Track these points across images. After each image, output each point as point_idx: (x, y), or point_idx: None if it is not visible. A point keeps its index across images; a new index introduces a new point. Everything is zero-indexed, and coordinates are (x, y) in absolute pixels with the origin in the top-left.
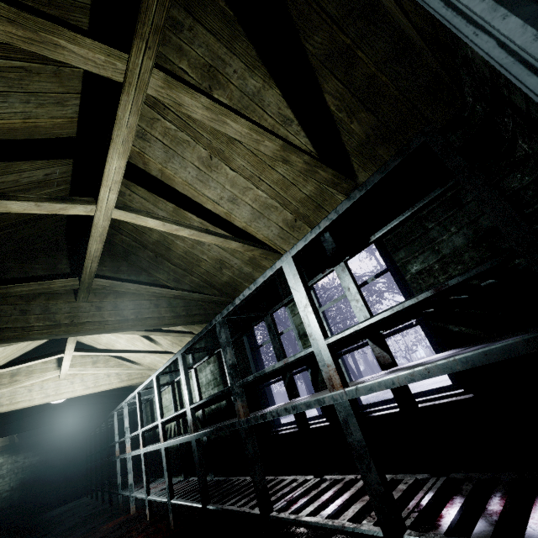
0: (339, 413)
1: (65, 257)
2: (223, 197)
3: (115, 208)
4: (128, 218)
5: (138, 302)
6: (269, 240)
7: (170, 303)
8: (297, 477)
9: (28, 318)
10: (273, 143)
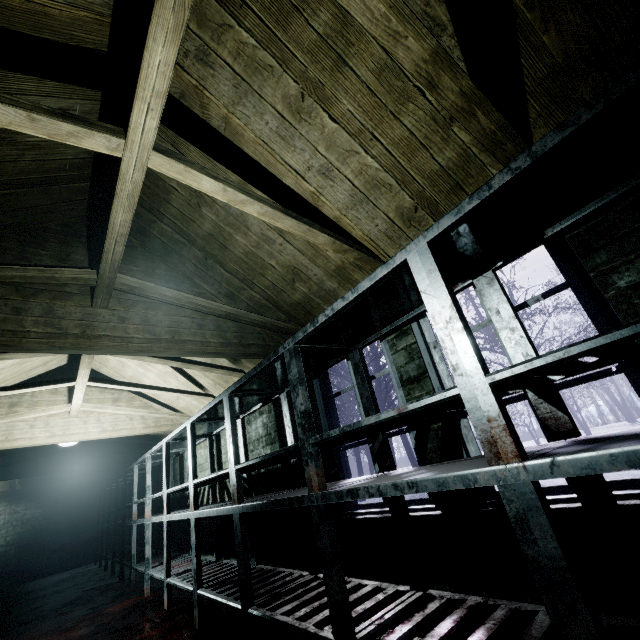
0: (507, 502)
1: (84, 246)
2: (311, 167)
3: (154, 149)
4: (172, 172)
5: (176, 318)
6: (370, 241)
7: (218, 326)
8: (382, 585)
9: (22, 319)
10: (421, 43)
